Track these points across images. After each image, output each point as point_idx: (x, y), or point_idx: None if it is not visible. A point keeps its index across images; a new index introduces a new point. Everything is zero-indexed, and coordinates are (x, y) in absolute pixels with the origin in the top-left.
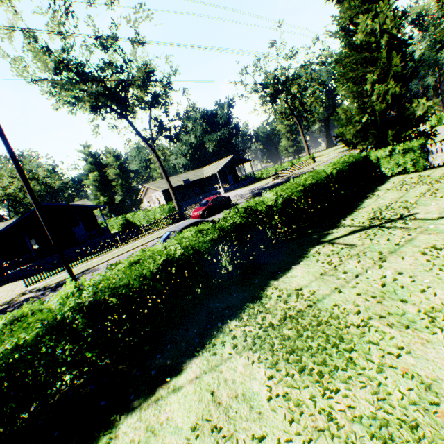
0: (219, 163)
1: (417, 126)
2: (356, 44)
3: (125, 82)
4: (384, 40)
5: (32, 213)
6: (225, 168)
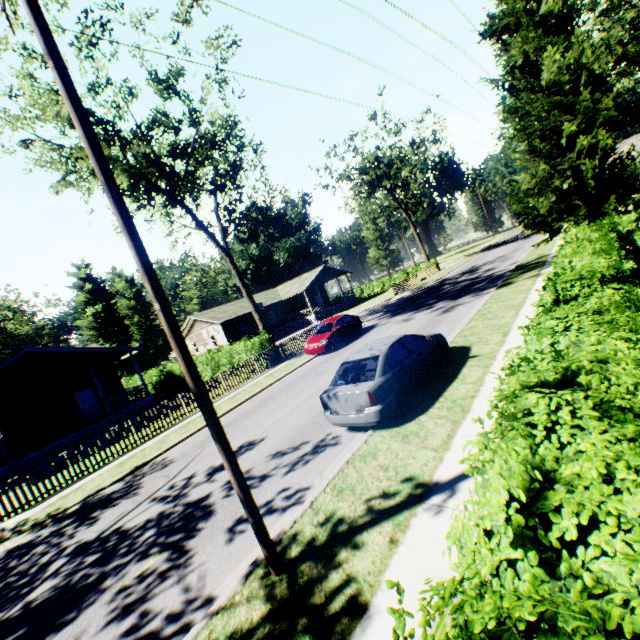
0: (303, 278)
1: (638, 192)
2: (538, 86)
3: (187, 144)
4: (582, 79)
5: (3, 369)
6: (314, 285)
